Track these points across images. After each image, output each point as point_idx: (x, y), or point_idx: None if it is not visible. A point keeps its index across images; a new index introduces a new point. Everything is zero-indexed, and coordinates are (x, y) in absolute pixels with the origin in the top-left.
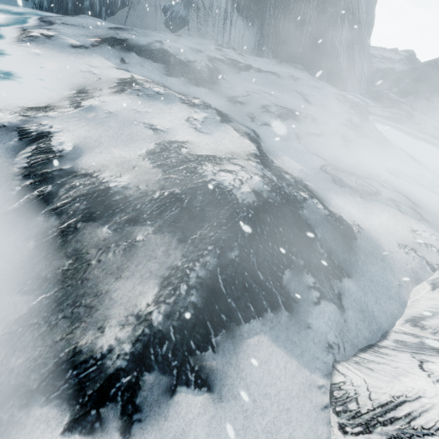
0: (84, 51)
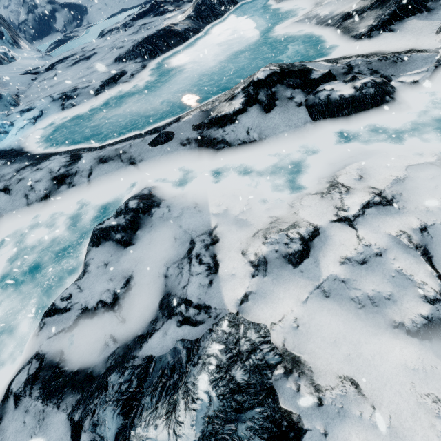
0: None
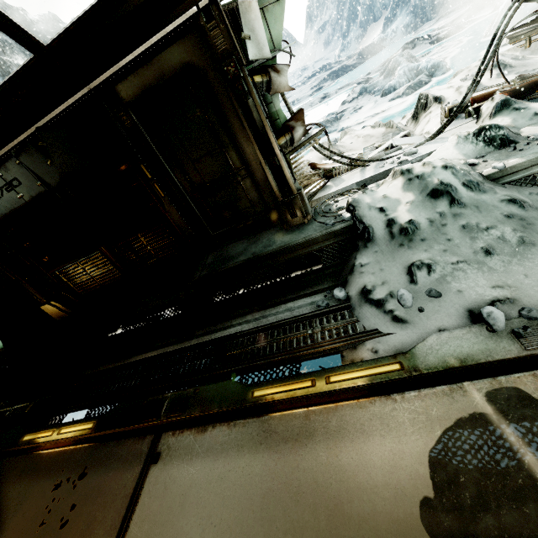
0: (433, 25)
